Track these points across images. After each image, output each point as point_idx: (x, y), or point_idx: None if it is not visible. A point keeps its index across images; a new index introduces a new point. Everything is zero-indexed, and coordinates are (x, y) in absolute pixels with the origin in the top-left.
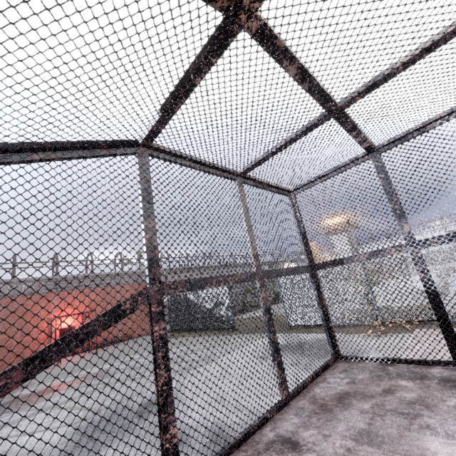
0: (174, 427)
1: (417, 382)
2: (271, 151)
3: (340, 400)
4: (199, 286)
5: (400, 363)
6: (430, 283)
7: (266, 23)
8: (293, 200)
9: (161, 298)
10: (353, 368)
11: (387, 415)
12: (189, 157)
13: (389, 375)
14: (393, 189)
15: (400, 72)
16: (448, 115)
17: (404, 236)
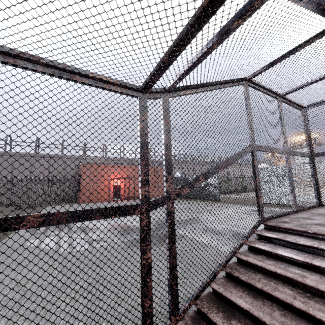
0: (261, 198)
1: None
2: (311, 82)
3: None
4: (266, 149)
5: None
6: None
7: None
8: (304, 113)
9: (255, 151)
10: None
11: None
12: (262, 85)
13: None
14: None
15: None
16: None
17: None
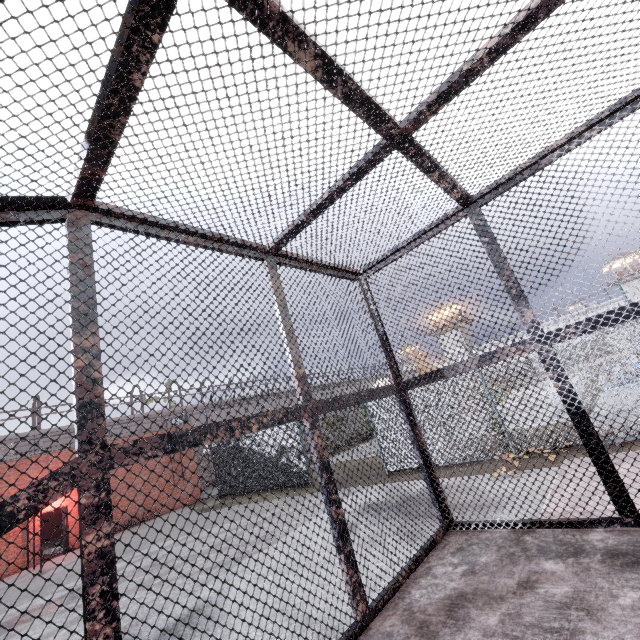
0: None
1: (570, 561)
2: (310, 209)
3: (451, 610)
4: (191, 442)
5: (542, 527)
6: (572, 396)
7: None
8: (364, 287)
9: (104, 477)
10: (473, 542)
11: (526, 636)
12: (173, 224)
13: (526, 551)
14: (503, 257)
15: (487, 67)
16: (568, 143)
17: (526, 328)
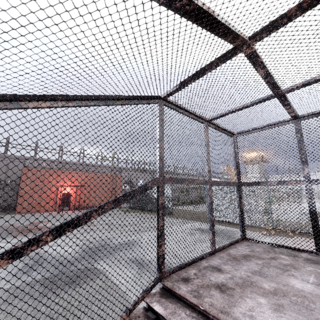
0: (163, 246)
1: (291, 257)
2: (232, 110)
3: (244, 257)
4: (180, 182)
5: (283, 247)
6: (313, 205)
7: (256, 51)
8: (234, 140)
9: (163, 185)
10: (253, 245)
11: (271, 267)
12: (183, 107)
13: (275, 251)
14: (304, 145)
15: None
16: None
17: (303, 175)
